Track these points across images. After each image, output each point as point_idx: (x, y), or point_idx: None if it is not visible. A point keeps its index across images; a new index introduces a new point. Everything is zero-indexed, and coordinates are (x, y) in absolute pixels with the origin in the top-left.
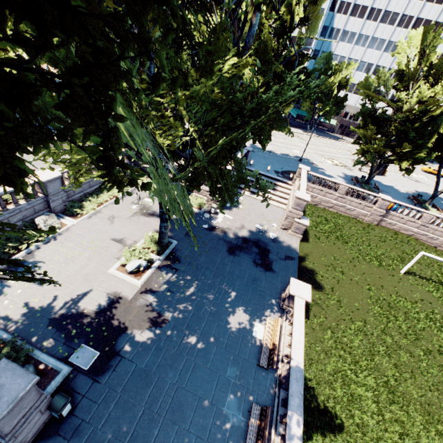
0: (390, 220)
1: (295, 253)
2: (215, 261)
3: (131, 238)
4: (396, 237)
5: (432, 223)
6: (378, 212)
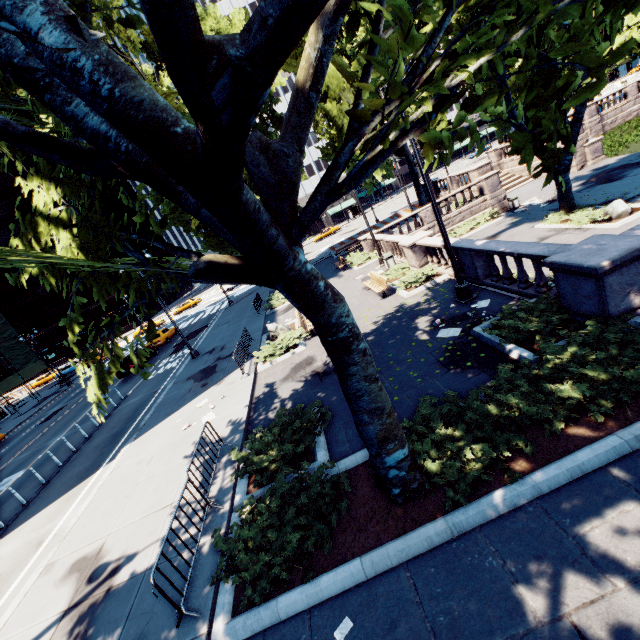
0: (608, 120)
1: (637, 153)
2: (628, 183)
3: (541, 235)
4: (635, 120)
5: (639, 91)
6: (594, 122)
